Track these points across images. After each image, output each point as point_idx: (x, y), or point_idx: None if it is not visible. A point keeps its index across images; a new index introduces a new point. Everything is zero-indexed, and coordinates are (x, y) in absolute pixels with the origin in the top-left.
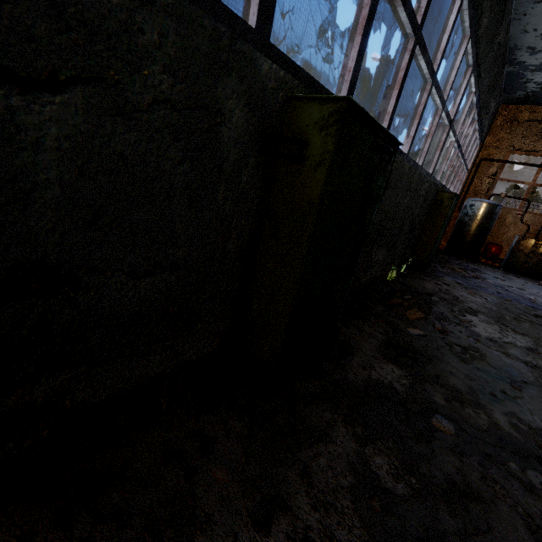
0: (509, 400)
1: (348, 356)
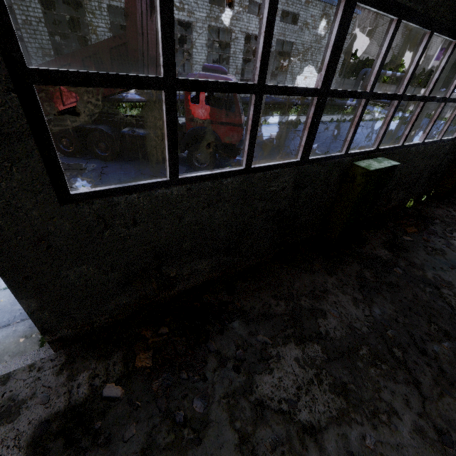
0: (441, 271)
1: (364, 244)
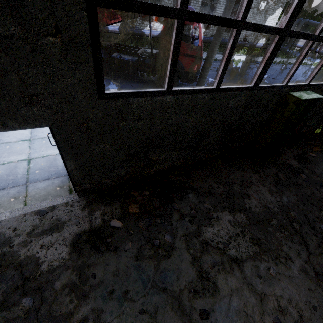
0: None
1: (281, 155)
